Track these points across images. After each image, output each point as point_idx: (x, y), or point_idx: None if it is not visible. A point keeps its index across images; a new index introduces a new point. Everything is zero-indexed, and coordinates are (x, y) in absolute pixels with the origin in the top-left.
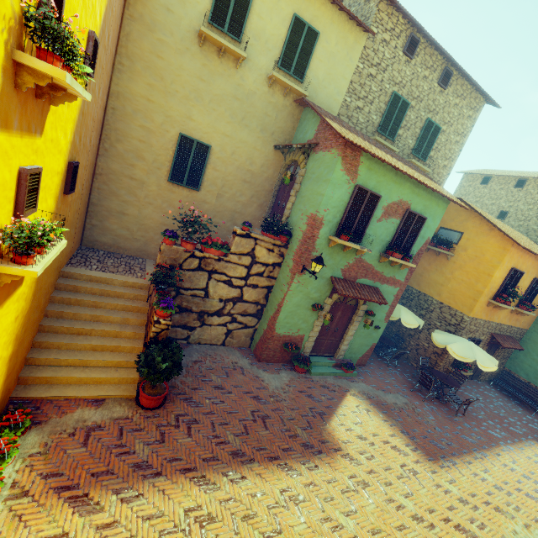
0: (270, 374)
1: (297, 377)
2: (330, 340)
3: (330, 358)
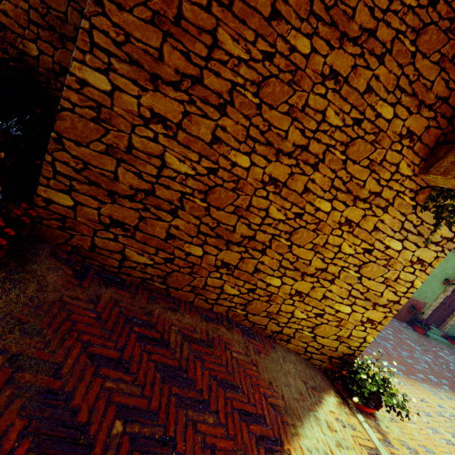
0: (402, 327)
1: (421, 336)
2: (441, 313)
3: (437, 329)
